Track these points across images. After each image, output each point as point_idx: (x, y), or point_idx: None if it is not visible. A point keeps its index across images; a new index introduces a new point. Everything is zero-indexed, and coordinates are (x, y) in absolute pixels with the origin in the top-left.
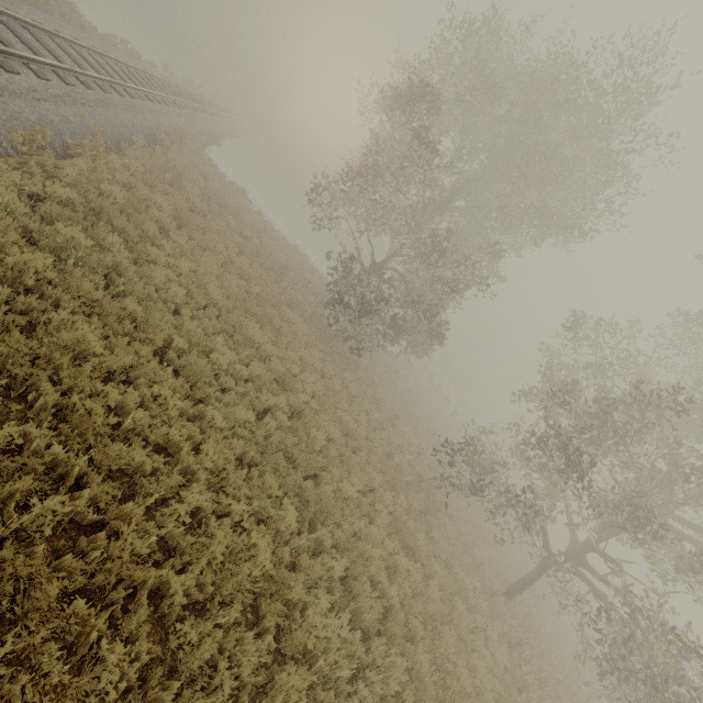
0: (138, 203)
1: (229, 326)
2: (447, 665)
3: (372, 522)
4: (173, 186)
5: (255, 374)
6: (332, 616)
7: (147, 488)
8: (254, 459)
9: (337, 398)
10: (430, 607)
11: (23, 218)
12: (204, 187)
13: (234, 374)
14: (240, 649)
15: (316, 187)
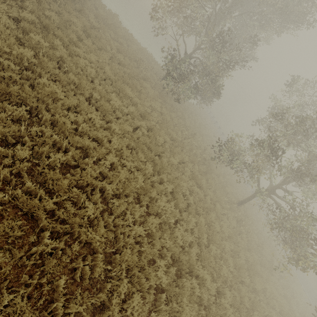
0: (65, 23)
1: (116, 89)
2: (211, 223)
3: (183, 174)
4: (80, 12)
5: (130, 111)
6: (167, 203)
7: (92, 154)
8: (133, 147)
9: (168, 124)
10: (206, 205)
11: (14, 31)
12: (96, 13)
13: (121, 111)
14: (134, 210)
15: (155, 7)
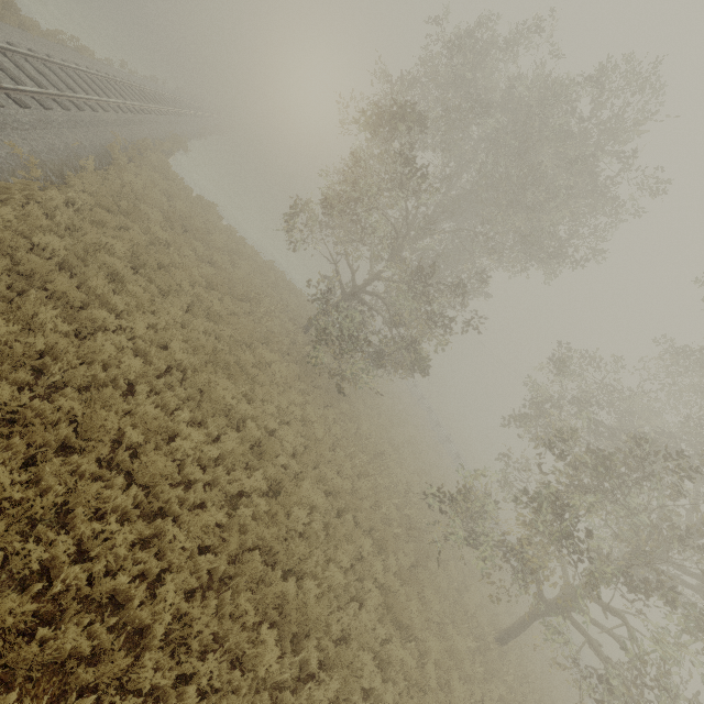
0: (85, 248)
1: (195, 391)
2: None
3: (362, 601)
4: (129, 216)
5: (226, 449)
6: None
7: (83, 683)
8: (226, 572)
9: (320, 451)
10: (427, 703)
11: None
12: (167, 210)
13: (202, 456)
14: None
15: (292, 210)
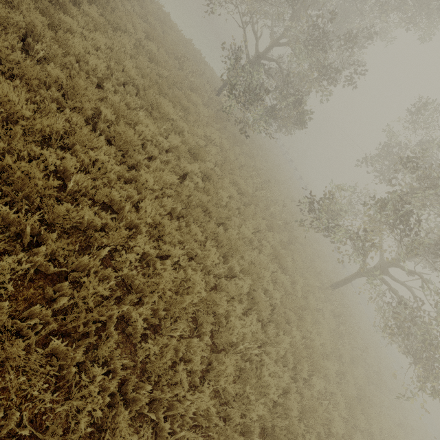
0: None
1: (147, 103)
2: (307, 333)
3: (259, 252)
4: None
5: (173, 145)
6: (245, 319)
7: (100, 241)
8: (180, 213)
9: (233, 166)
10: (296, 303)
11: None
12: None
13: (157, 145)
14: (189, 351)
15: None
